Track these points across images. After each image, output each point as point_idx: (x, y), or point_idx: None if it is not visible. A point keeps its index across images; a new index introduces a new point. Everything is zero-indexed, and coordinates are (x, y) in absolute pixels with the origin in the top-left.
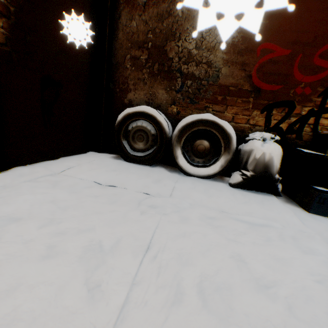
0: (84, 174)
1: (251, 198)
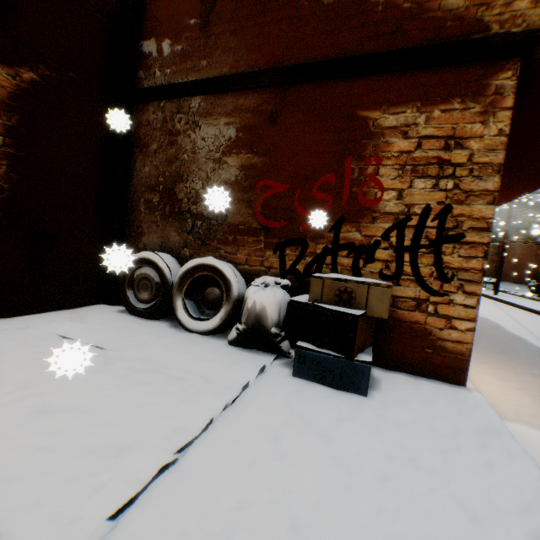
0: (58, 327)
1: (232, 356)
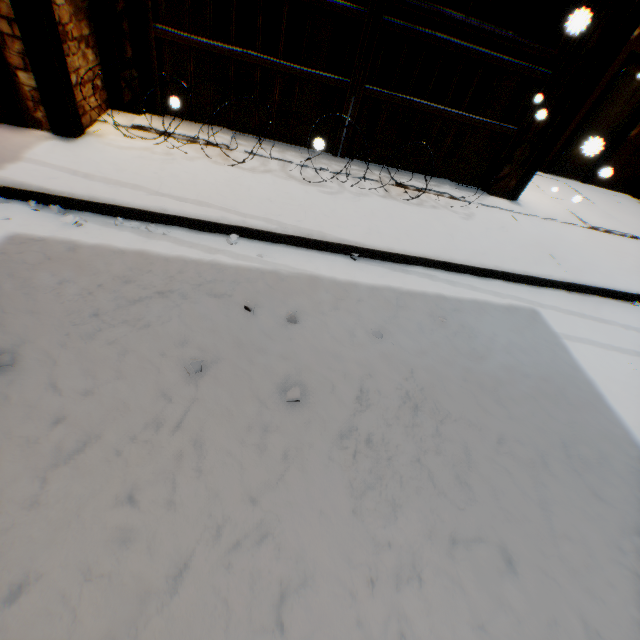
0: (615, 198)
1: None
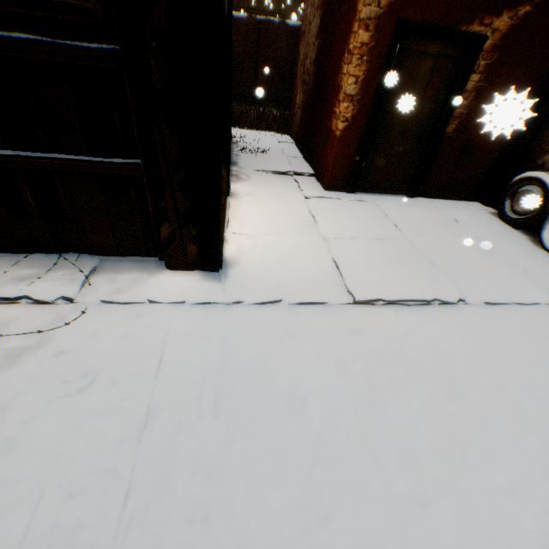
0: (452, 213)
1: None
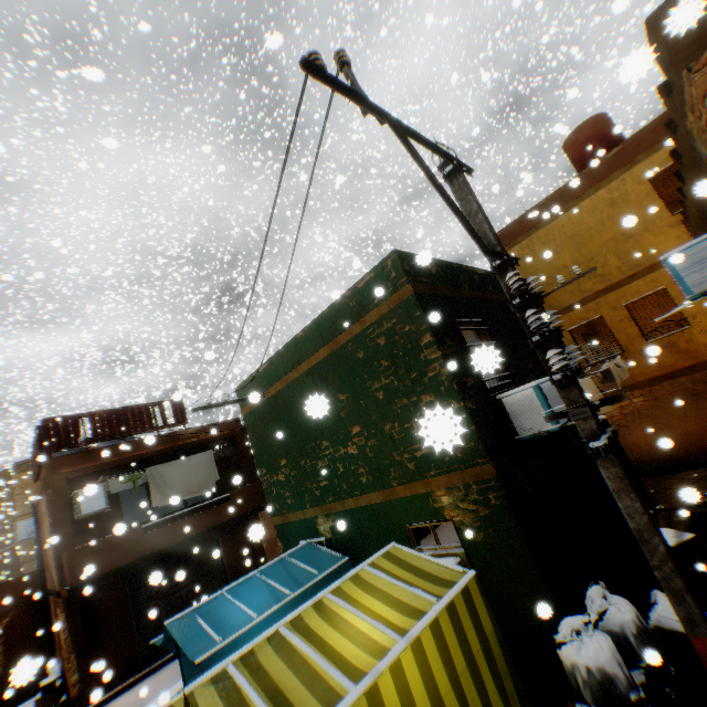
0: None
1: None
